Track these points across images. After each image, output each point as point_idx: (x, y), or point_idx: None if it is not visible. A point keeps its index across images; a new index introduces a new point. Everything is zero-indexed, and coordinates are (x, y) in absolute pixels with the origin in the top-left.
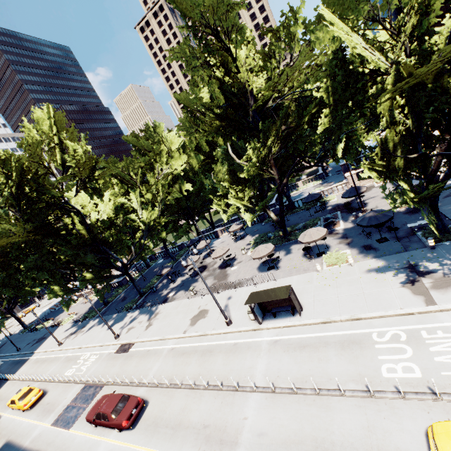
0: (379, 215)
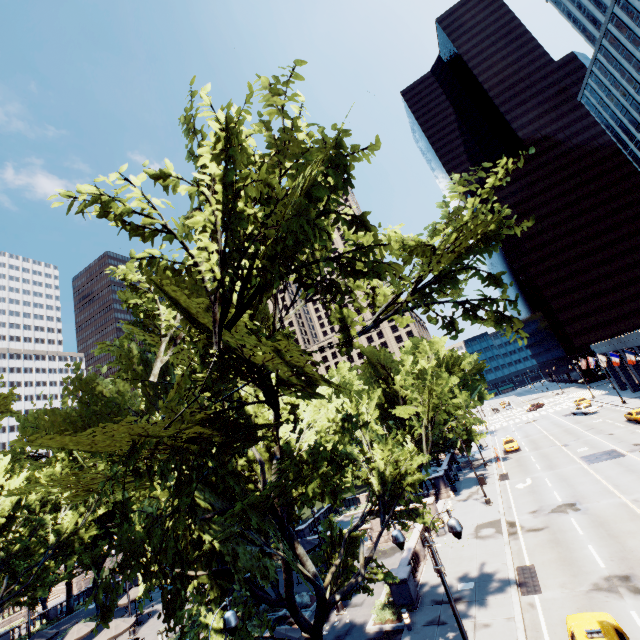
0: None
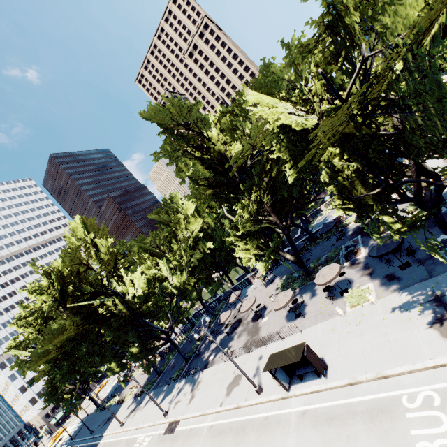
0: (387, 242)
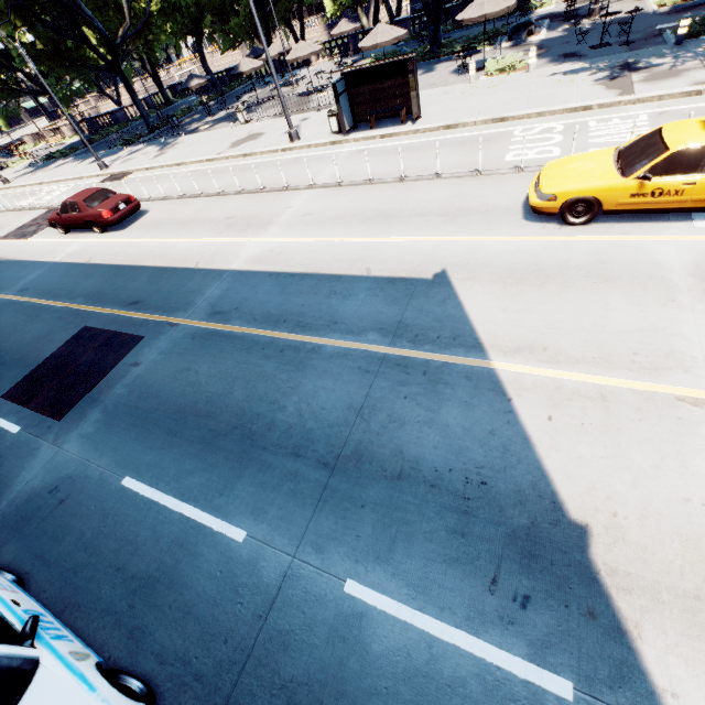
0: None
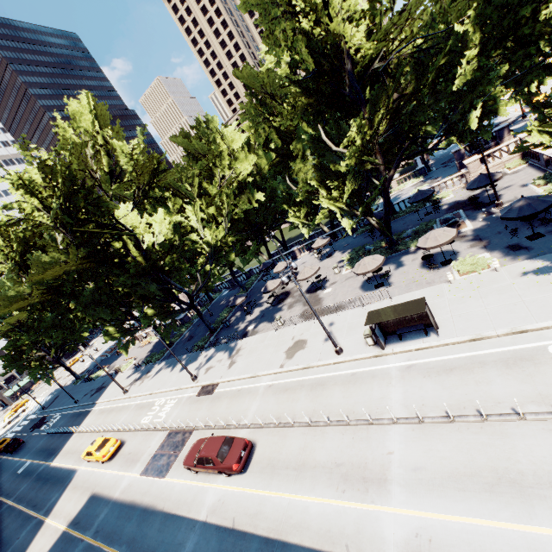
0: (534, 203)
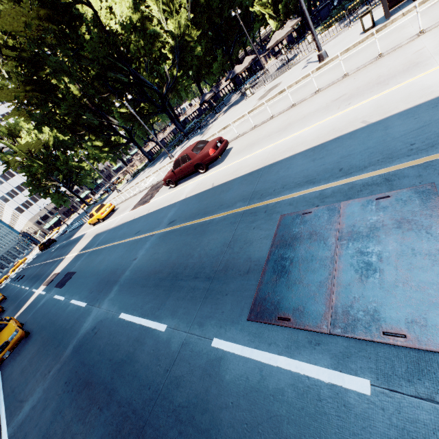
0: None
